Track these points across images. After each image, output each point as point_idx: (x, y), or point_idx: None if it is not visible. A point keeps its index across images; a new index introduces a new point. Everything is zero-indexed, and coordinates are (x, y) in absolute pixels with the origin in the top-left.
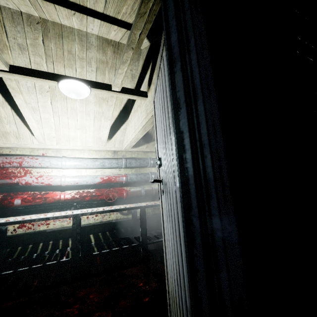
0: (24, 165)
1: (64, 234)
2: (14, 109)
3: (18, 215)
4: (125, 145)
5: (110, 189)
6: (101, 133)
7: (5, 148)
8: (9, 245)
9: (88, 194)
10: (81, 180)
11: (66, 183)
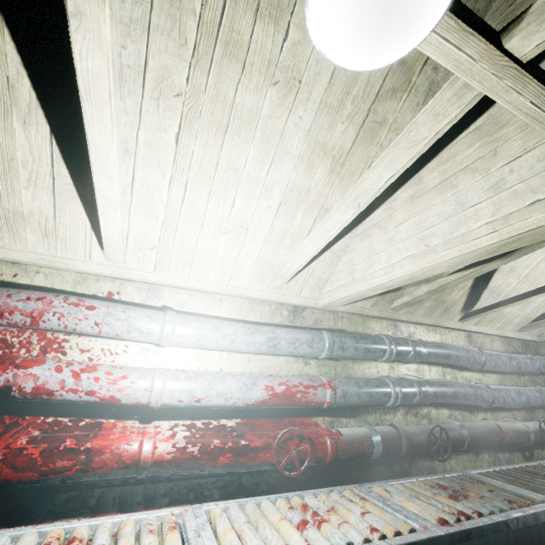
0: (45, 323)
1: None
2: (60, 138)
3: None
4: (337, 293)
5: (291, 429)
6: (279, 254)
7: (4, 262)
8: None
9: (226, 442)
10: (211, 389)
11: (164, 398)
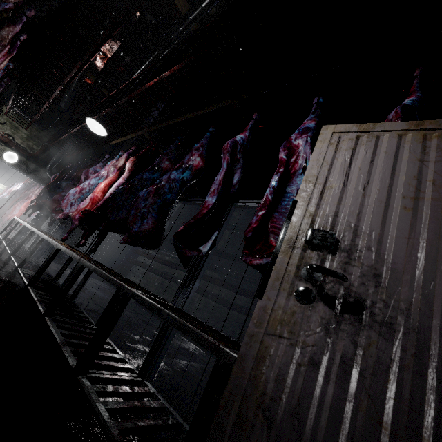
0: None
1: None
2: None
3: None
4: None
5: None
6: None
7: None
8: None
9: None
10: None
11: None
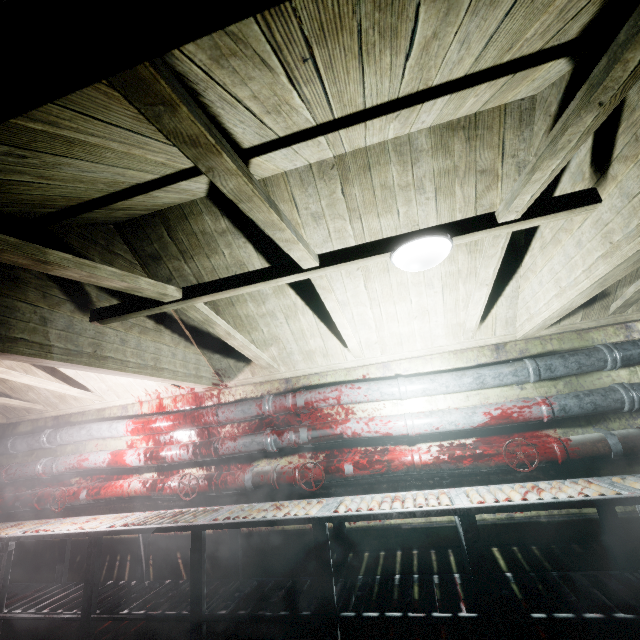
0: (342, 401)
1: (436, 538)
2: (317, 313)
3: (351, 490)
4: (525, 327)
5: (514, 439)
6: (460, 315)
7: (312, 375)
8: (350, 546)
9: (465, 452)
10: (443, 421)
11: (416, 430)
